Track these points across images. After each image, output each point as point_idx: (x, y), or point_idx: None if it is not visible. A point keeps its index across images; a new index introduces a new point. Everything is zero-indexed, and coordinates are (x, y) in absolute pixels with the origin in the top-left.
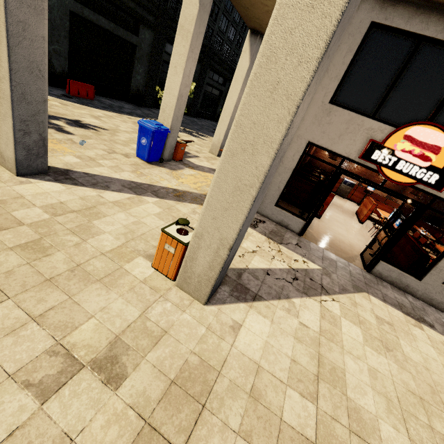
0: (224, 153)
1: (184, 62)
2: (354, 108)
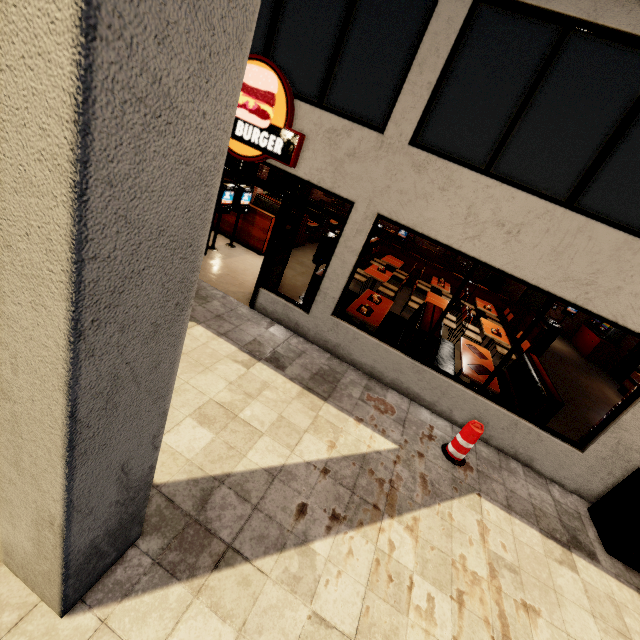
0: None
1: None
2: None
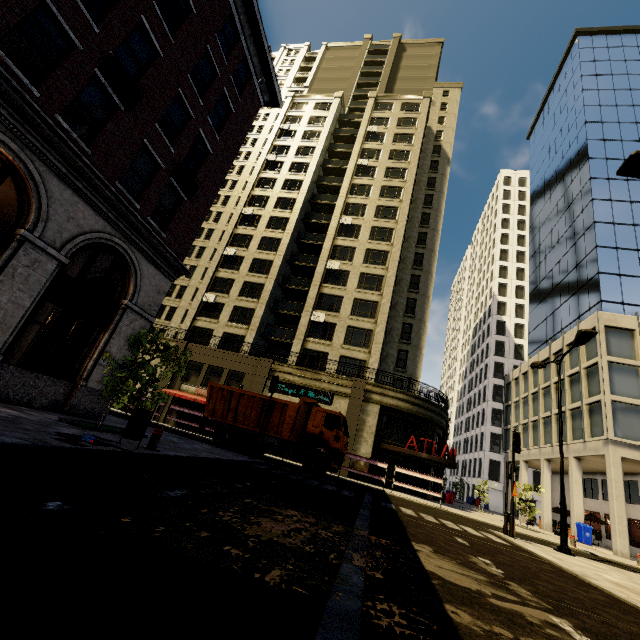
0: None
1: (581, 494)
2: None
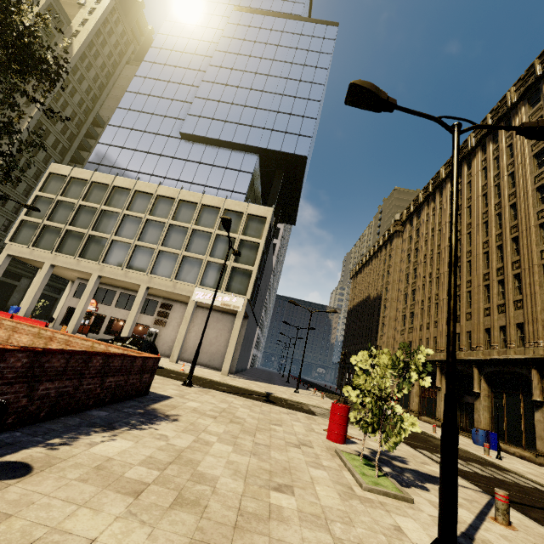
0: (26, 299)
1: None
2: (79, 298)
